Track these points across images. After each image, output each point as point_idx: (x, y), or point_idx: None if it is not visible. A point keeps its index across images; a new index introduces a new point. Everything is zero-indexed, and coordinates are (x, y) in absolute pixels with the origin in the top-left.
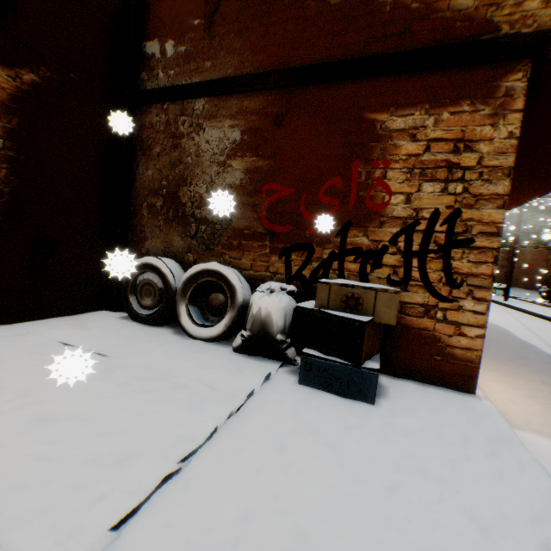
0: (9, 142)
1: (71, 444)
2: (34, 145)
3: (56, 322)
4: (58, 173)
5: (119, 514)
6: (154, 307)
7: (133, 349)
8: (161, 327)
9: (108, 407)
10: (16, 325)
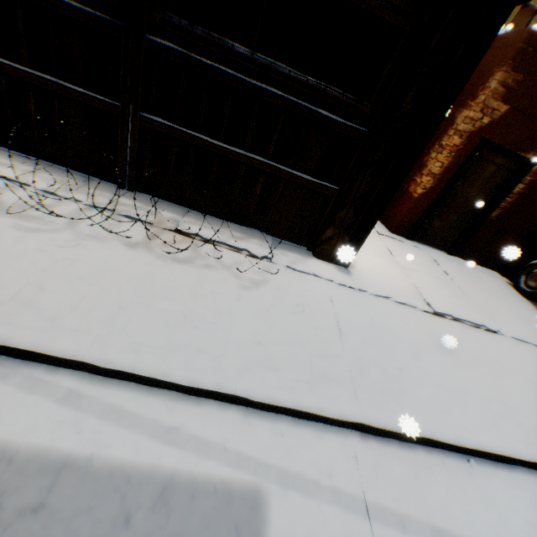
0: (524, 186)
1: (498, 315)
2: (534, 187)
3: (477, 267)
4: (534, 200)
5: (512, 336)
6: (532, 289)
7: (513, 302)
8: (528, 300)
9: (506, 314)
10: (463, 260)
